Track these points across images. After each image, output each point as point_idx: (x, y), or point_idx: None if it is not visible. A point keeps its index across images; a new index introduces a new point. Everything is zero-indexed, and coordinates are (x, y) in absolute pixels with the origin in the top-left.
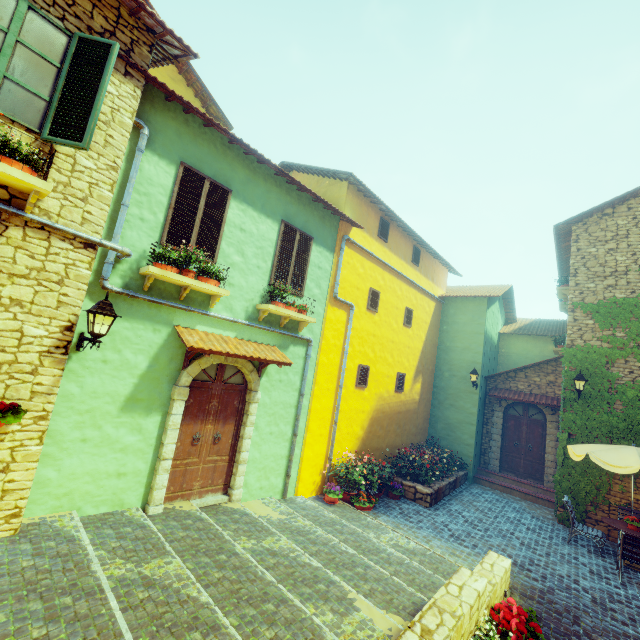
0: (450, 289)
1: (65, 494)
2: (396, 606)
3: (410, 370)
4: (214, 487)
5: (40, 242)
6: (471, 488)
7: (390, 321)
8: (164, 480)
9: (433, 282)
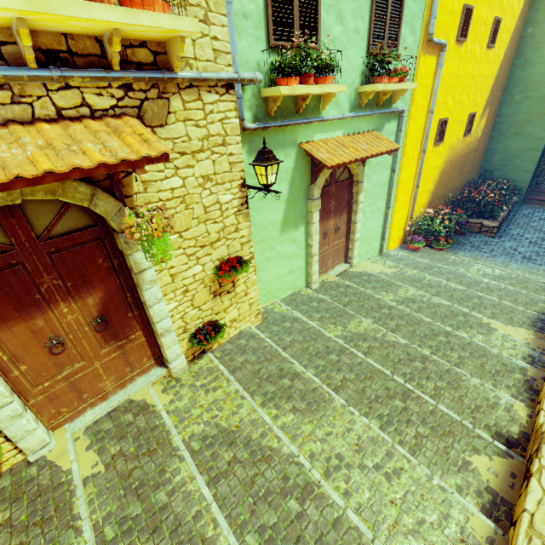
0: None
1: (267, 292)
2: (517, 322)
3: (480, 106)
4: (339, 261)
5: (195, 104)
6: (522, 210)
7: (475, 48)
8: (316, 268)
9: None
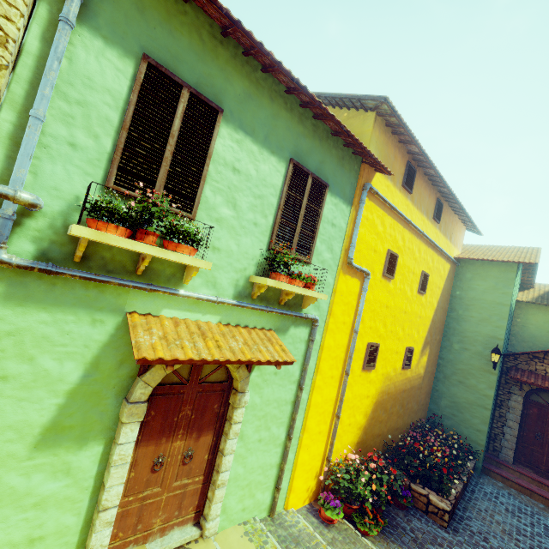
0: (463, 248)
1: None
2: None
3: (419, 342)
4: (182, 518)
5: None
6: (482, 484)
7: (405, 288)
8: (104, 537)
9: (450, 241)
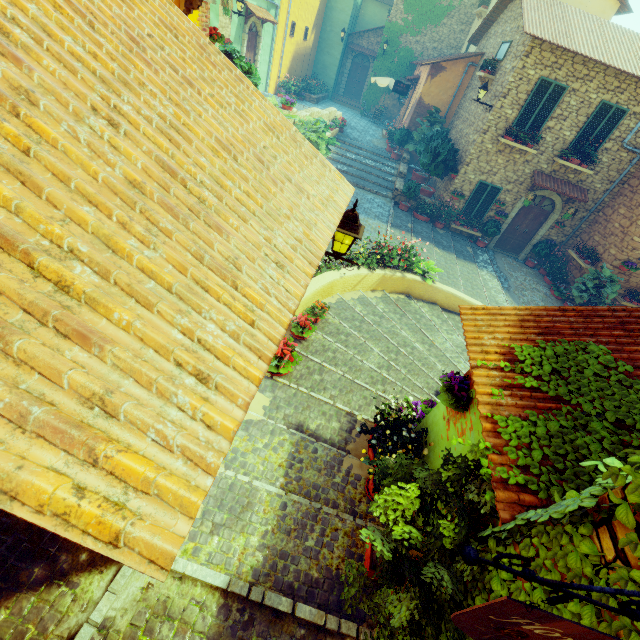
0: None
1: None
2: None
3: (311, 25)
4: None
5: None
6: (330, 102)
7: None
8: None
9: None
